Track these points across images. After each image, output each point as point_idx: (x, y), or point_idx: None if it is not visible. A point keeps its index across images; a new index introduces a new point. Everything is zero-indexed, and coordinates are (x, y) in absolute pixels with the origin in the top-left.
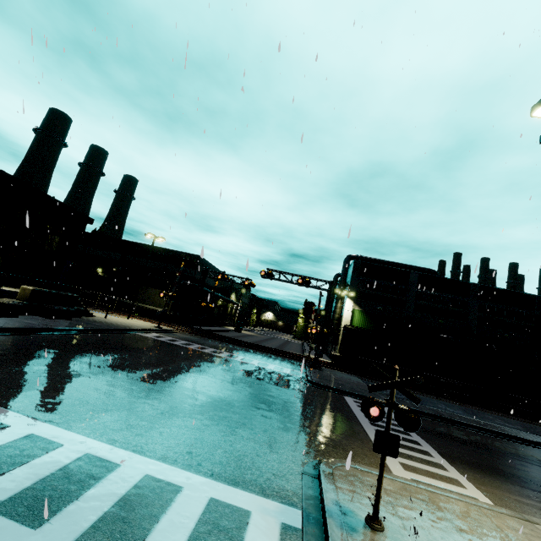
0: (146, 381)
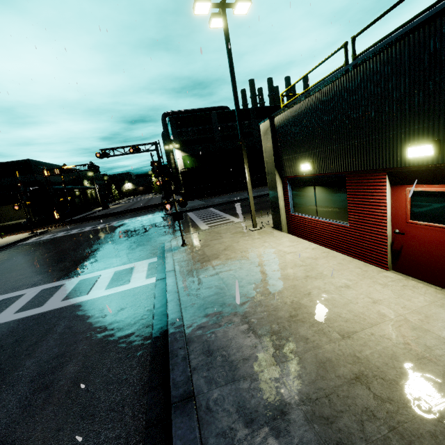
0: (52, 259)
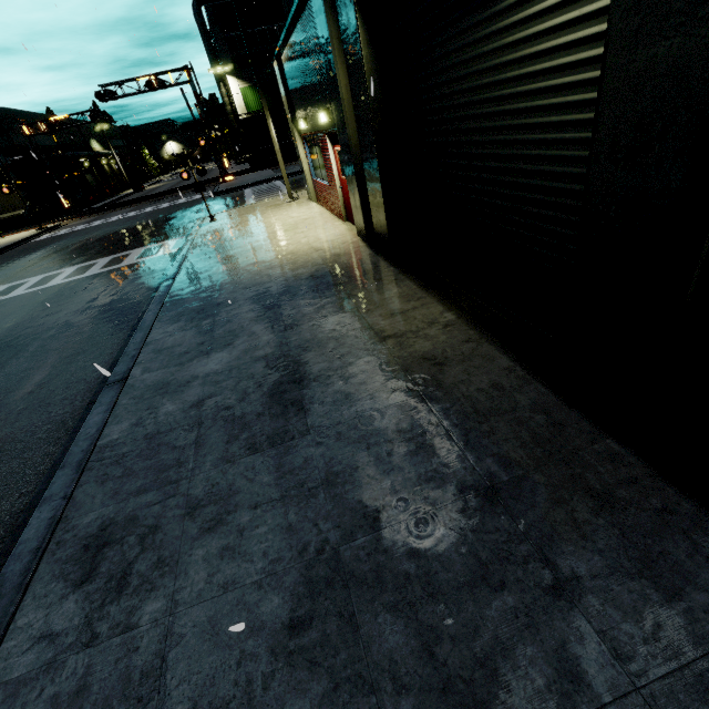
0: (79, 249)
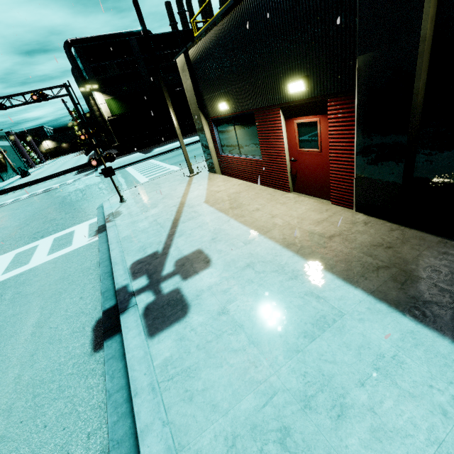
0: None
